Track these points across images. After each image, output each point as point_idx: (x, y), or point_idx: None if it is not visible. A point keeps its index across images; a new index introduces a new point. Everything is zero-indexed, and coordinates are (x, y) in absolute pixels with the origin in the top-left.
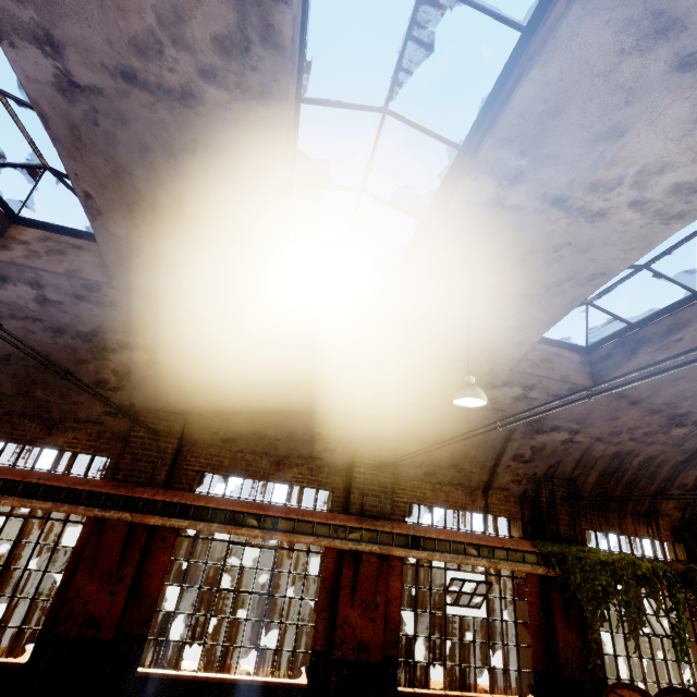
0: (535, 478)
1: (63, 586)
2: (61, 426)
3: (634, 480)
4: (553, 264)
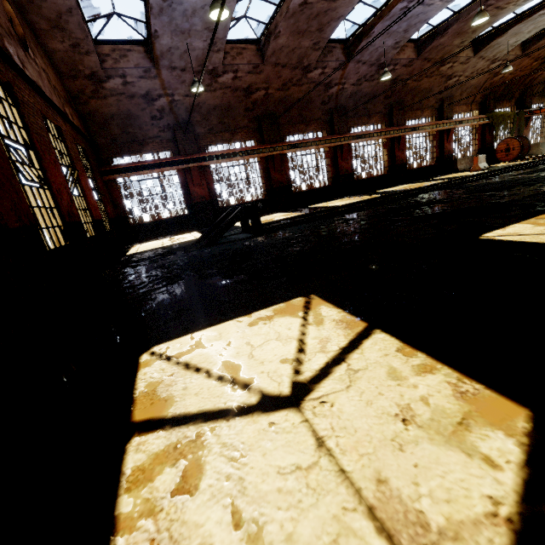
0: (486, 95)
1: (388, 157)
2: (371, 117)
3: (512, 87)
4: (543, 22)
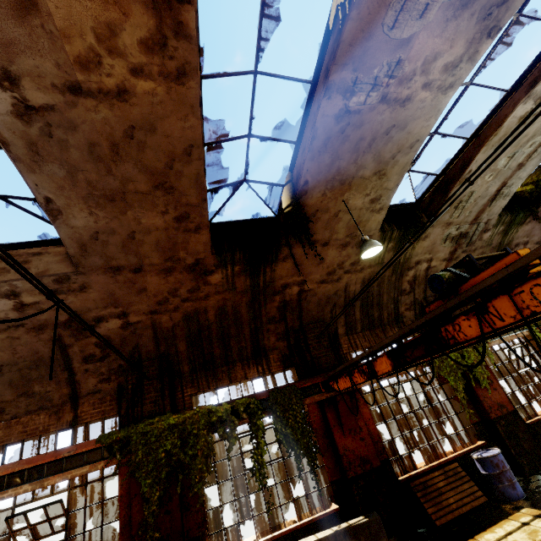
0: (123, 369)
1: None
2: None
3: (224, 332)
4: None
